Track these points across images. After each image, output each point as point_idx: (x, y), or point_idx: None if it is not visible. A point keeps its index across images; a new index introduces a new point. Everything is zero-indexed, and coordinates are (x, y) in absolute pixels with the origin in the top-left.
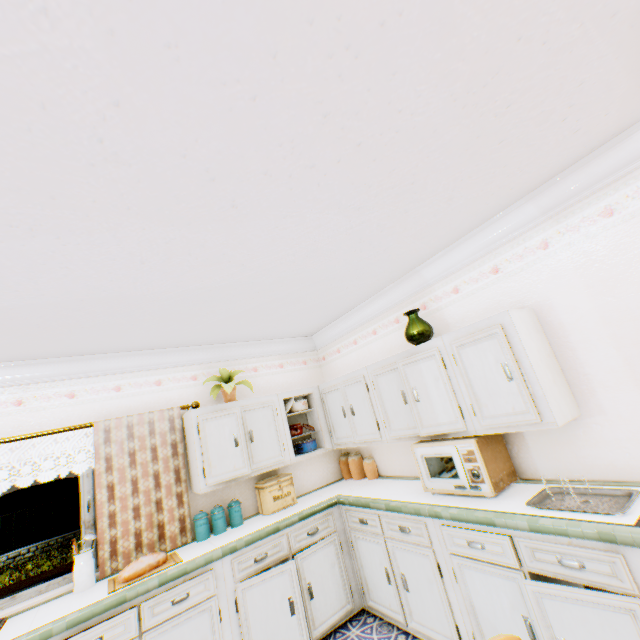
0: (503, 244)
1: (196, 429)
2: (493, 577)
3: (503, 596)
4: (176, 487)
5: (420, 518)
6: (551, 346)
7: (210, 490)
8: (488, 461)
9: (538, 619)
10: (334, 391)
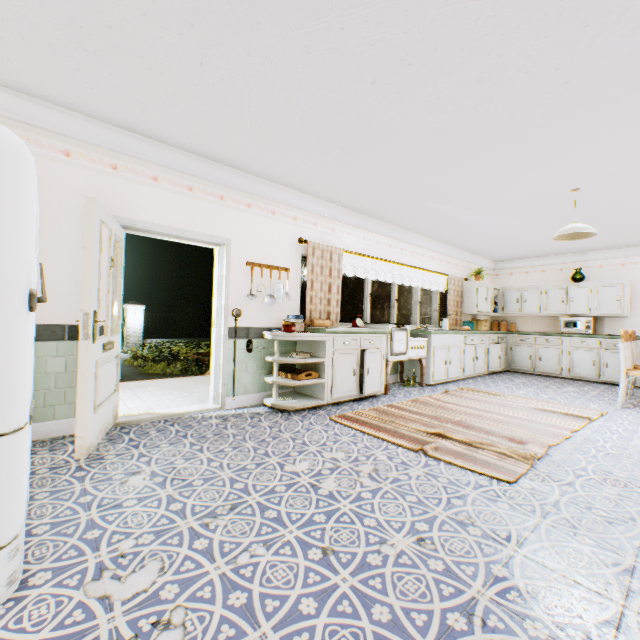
0: (631, 257)
1: (476, 289)
2: (586, 352)
3: (587, 356)
4: (460, 309)
5: (559, 338)
6: (630, 295)
7: (462, 315)
8: (592, 325)
9: (601, 358)
10: (513, 291)
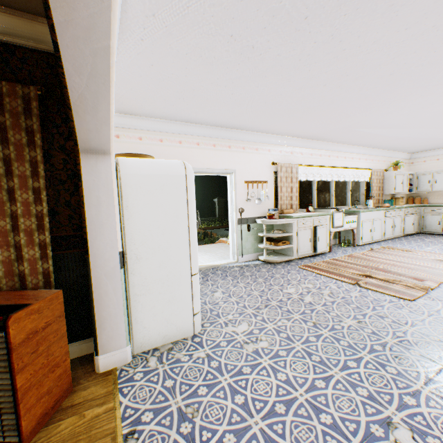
0: None
1: (394, 177)
2: None
3: None
4: (381, 192)
5: None
6: None
7: (383, 196)
8: None
9: None
10: (426, 175)
